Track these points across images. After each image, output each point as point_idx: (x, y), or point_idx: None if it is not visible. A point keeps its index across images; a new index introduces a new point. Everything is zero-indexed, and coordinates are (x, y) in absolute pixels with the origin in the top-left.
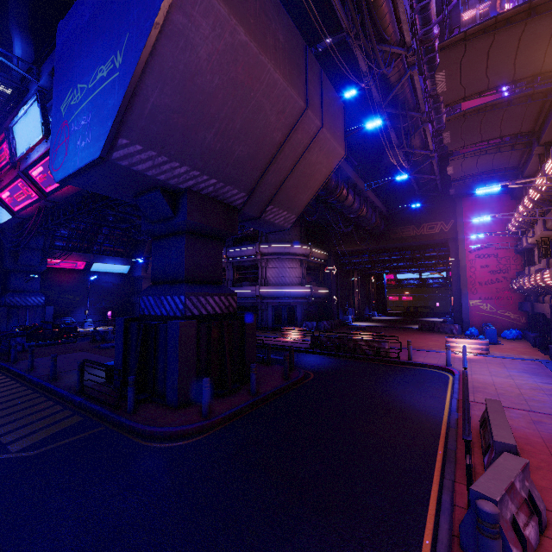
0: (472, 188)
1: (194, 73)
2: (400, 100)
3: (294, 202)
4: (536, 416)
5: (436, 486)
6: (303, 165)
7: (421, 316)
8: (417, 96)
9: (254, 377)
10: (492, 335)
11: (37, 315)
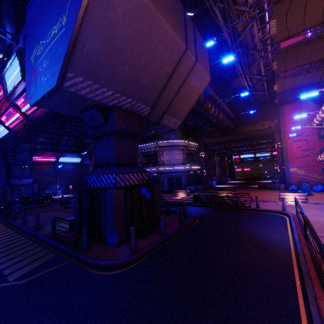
0: (289, 98)
1: (114, 26)
2: (244, 43)
3: (180, 112)
4: None
5: (301, 300)
6: (185, 87)
7: (257, 180)
8: (254, 41)
9: (162, 224)
10: (307, 189)
11: (28, 189)
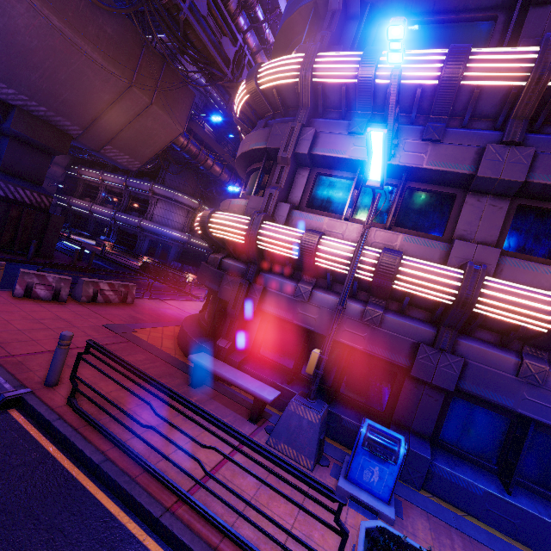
0: None
1: (14, 32)
2: None
3: (136, 151)
4: (176, 309)
5: None
6: (138, 125)
7: None
8: None
9: (33, 248)
10: None
11: None
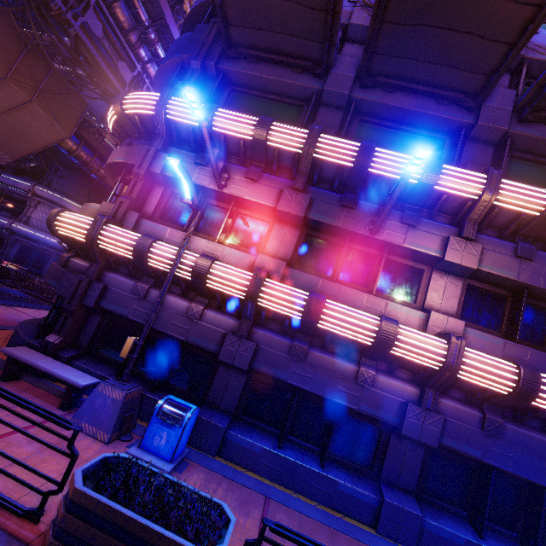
0: None
1: None
2: None
3: (6, 145)
4: (27, 316)
5: None
6: (12, 119)
7: None
8: None
9: None
10: None
11: None
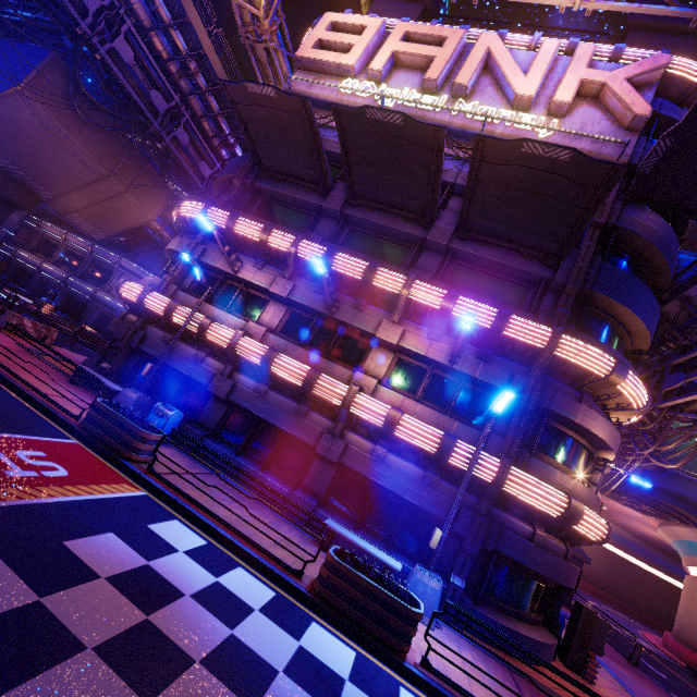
0: None
1: (18, 122)
2: None
3: (103, 224)
4: None
5: None
6: (110, 205)
7: None
8: None
9: None
10: None
11: None
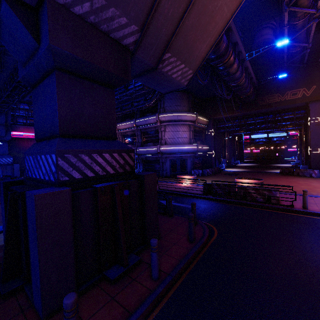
0: None
1: None
2: None
3: (192, 52)
4: None
5: None
6: None
7: (270, 163)
8: None
9: (155, 257)
10: None
11: (8, 170)
